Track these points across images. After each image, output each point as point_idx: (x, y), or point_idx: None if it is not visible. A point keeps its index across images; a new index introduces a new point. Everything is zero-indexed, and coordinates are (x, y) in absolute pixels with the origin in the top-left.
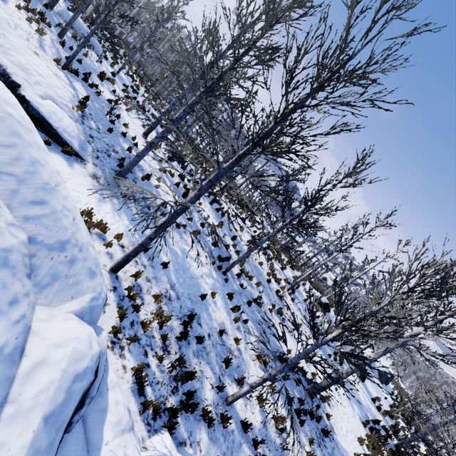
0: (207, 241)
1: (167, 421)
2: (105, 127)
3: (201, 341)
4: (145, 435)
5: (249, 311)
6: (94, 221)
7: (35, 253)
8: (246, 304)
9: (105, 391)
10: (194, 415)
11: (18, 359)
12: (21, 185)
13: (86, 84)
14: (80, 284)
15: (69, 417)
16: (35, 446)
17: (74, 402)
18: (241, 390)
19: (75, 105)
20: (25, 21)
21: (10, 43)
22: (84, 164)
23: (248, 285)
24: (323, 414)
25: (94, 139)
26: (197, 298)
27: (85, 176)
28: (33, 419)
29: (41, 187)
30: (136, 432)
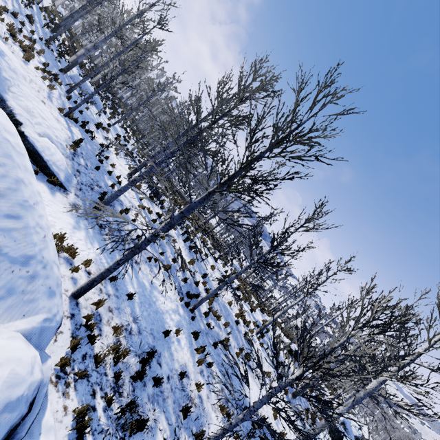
0: (177, 276)
1: None
2: (93, 164)
3: (159, 383)
4: None
5: (214, 353)
6: (64, 246)
7: None
8: (212, 346)
9: (37, 435)
10: None
11: None
12: None
13: (83, 129)
14: (35, 302)
15: None
16: None
17: None
18: None
19: (69, 144)
20: (40, 78)
21: (22, 91)
22: (66, 194)
23: (215, 325)
24: None
25: (81, 173)
26: (159, 334)
27: (65, 204)
28: None
29: (19, 203)
30: None
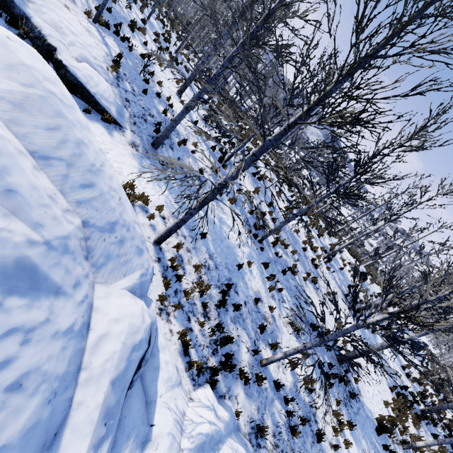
0: (243, 208)
1: (209, 378)
2: (139, 88)
3: (238, 309)
4: (191, 388)
5: (283, 279)
6: (136, 194)
7: (90, 236)
8: (280, 273)
9: (157, 353)
10: (232, 373)
11: (86, 333)
12: (70, 169)
13: (118, 38)
14: (130, 262)
15: (130, 379)
16: (106, 404)
17: (133, 368)
18: (276, 356)
19: (109, 65)
20: None
21: None
22: (123, 131)
23: (283, 253)
24: (351, 378)
25: (130, 103)
26: (233, 267)
27: (125, 145)
28: (102, 383)
29: (88, 169)
30: (183, 386)
